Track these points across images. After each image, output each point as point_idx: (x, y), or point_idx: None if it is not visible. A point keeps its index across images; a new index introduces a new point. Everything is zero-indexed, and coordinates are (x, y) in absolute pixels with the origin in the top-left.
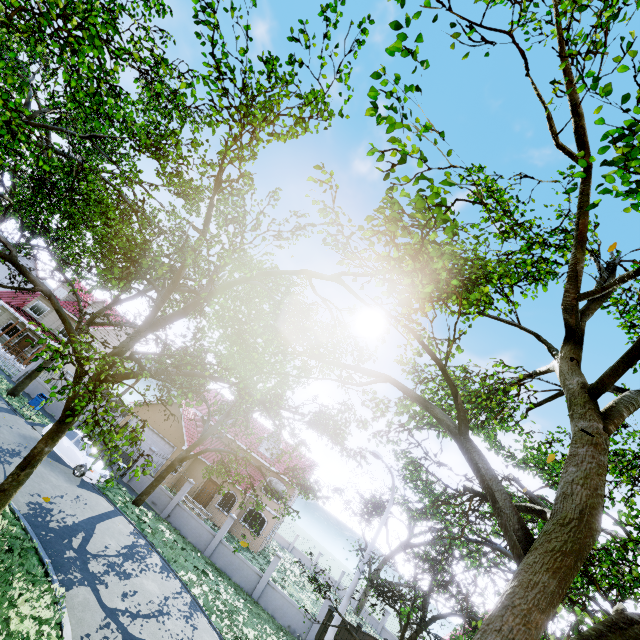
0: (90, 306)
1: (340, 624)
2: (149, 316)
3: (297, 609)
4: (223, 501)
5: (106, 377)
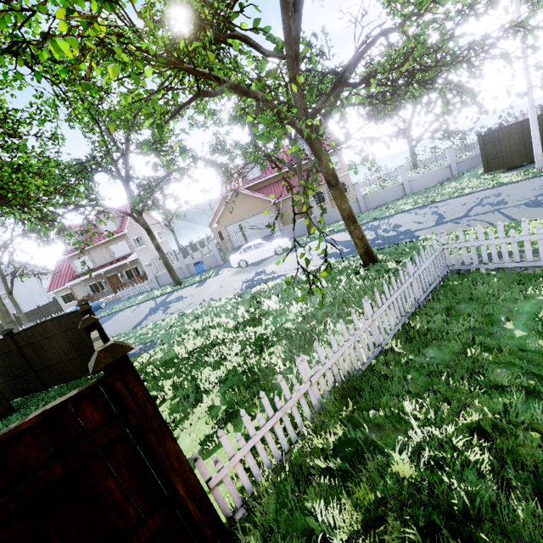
0: (99, 225)
1: (495, 132)
2: (290, 51)
3: (435, 172)
4: (316, 201)
5: (320, 134)
